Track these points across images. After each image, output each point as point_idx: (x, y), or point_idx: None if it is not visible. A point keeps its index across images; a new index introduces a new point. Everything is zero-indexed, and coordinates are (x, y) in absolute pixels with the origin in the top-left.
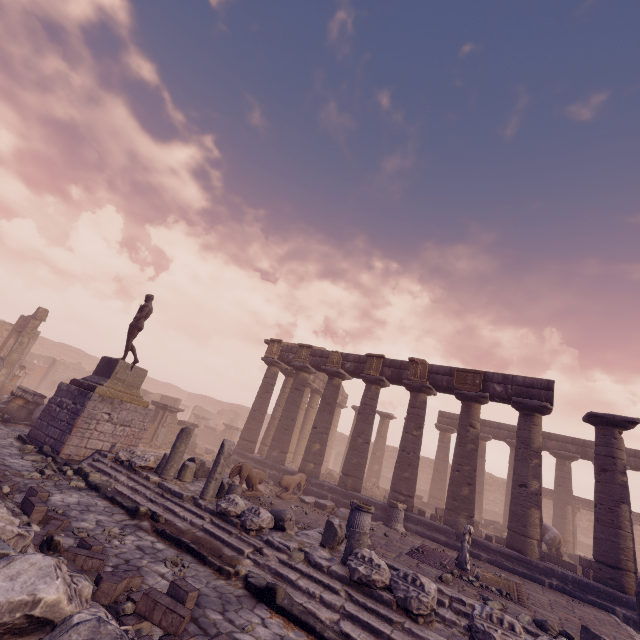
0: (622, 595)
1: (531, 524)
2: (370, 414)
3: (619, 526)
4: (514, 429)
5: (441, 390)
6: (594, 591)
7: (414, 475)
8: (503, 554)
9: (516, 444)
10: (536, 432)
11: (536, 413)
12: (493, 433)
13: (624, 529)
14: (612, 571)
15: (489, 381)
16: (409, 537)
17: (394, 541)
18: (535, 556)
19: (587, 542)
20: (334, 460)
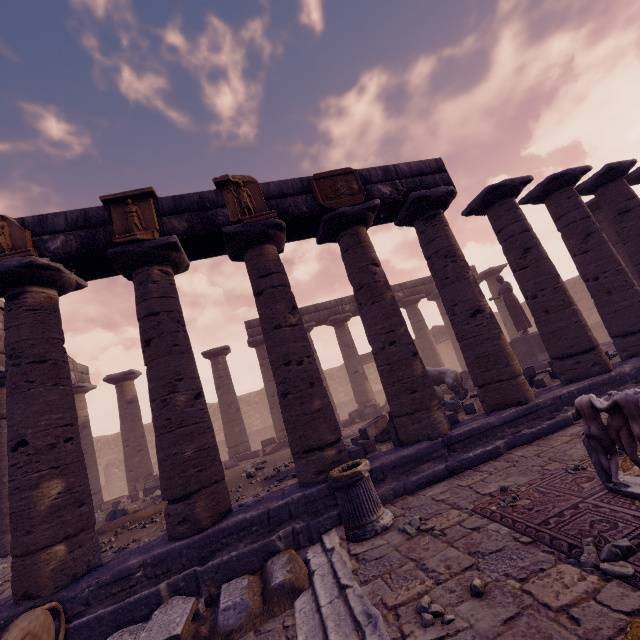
0: (615, 374)
1: (511, 357)
2: (177, 331)
3: (571, 302)
4: (332, 304)
5: (296, 230)
6: (597, 390)
7: (327, 396)
8: (509, 422)
9: (436, 264)
10: (452, 235)
11: (441, 210)
12: (314, 319)
13: (574, 303)
14: (591, 356)
15: (369, 182)
16: (431, 520)
17: (530, 592)
18: (533, 395)
19: (380, 388)
20: (105, 479)
